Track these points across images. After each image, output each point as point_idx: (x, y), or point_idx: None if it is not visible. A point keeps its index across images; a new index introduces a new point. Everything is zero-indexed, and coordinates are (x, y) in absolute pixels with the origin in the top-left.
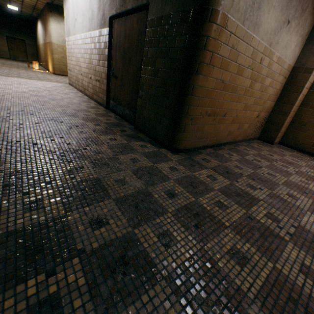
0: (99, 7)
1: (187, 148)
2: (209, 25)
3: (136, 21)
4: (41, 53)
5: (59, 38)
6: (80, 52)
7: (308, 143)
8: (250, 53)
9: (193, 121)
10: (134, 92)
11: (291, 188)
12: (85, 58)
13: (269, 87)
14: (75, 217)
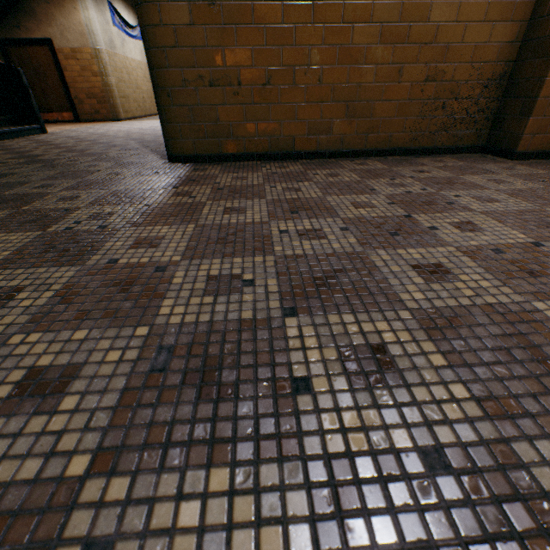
0: None
1: (189, 154)
2: None
3: None
4: None
5: None
6: None
7: None
8: None
9: (174, 99)
10: None
11: (276, 205)
12: None
13: None
14: None
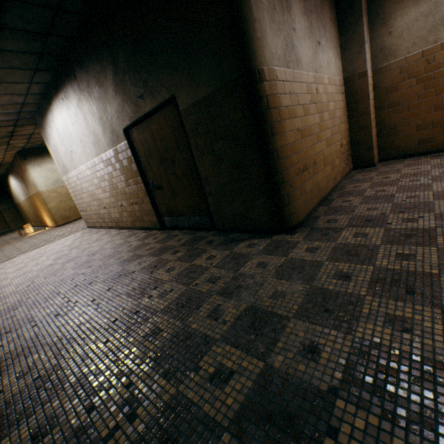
0: (104, 125)
1: (300, 220)
2: (262, 85)
3: (163, 119)
4: (26, 211)
5: (46, 182)
6: (92, 183)
7: (412, 144)
8: (305, 89)
9: (292, 186)
10: (196, 192)
11: None
12: (103, 186)
13: (335, 110)
14: (280, 360)
